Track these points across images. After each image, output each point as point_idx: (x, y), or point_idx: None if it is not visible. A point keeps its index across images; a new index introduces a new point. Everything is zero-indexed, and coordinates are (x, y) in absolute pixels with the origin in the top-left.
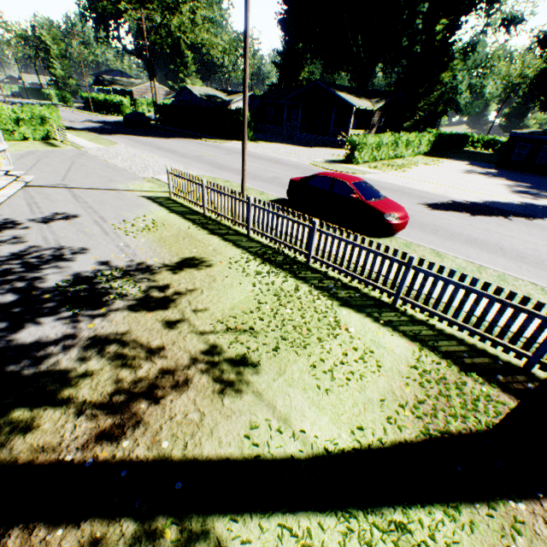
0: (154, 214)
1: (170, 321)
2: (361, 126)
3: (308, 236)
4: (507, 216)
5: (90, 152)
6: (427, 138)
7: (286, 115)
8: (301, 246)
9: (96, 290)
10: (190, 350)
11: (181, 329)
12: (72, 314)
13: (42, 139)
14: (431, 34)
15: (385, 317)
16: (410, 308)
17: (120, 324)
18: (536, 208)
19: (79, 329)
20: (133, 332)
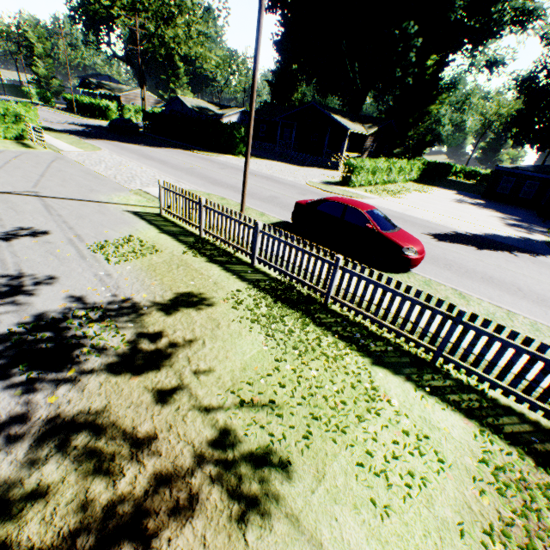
0: (142, 233)
1: (164, 390)
2: (354, 149)
3: (327, 272)
4: (511, 251)
5: (69, 156)
6: (417, 166)
7: (279, 133)
8: (317, 283)
9: (63, 339)
10: (192, 440)
11: (179, 403)
12: (26, 380)
13: (15, 138)
14: (422, 68)
15: (427, 381)
16: (454, 369)
17: (95, 395)
18: (534, 243)
19: (33, 405)
20: (113, 410)
